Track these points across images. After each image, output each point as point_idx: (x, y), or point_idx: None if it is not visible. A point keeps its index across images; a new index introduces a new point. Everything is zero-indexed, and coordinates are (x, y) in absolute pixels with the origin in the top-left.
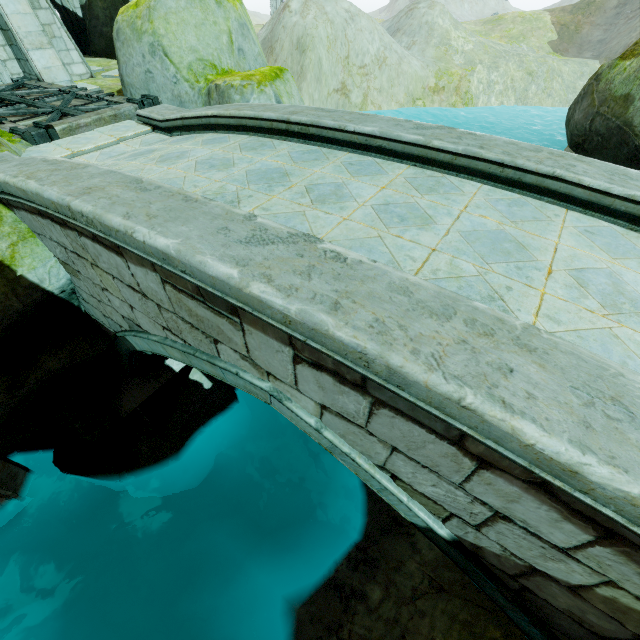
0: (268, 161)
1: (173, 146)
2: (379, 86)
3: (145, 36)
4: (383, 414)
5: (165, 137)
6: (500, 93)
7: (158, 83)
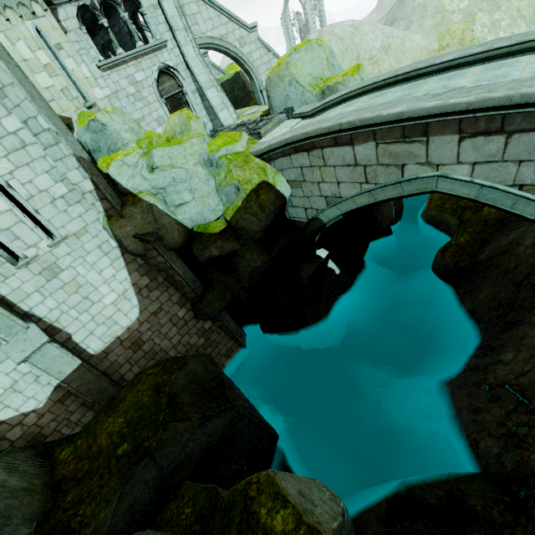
0: (393, 95)
1: (329, 115)
2: (388, 67)
3: (286, 78)
4: (513, 139)
5: (311, 120)
6: (508, 26)
7: (292, 99)
